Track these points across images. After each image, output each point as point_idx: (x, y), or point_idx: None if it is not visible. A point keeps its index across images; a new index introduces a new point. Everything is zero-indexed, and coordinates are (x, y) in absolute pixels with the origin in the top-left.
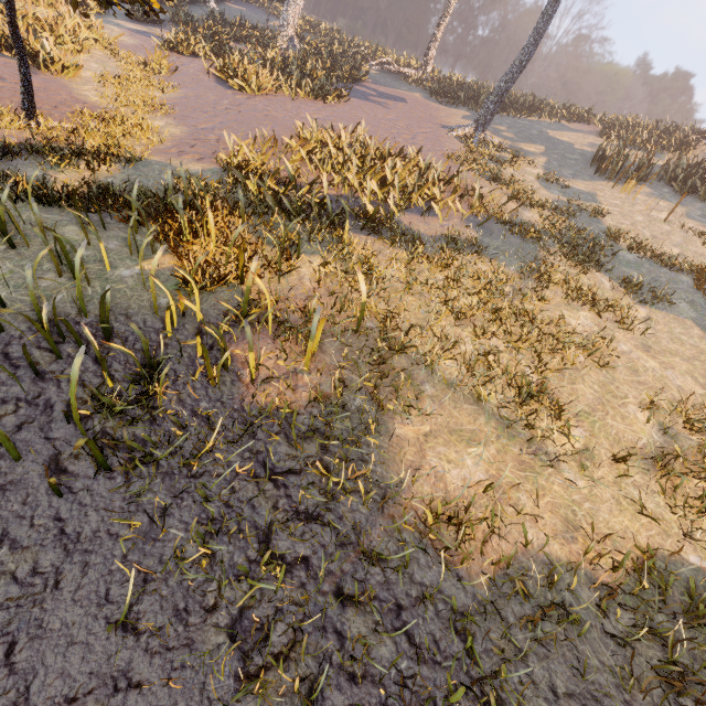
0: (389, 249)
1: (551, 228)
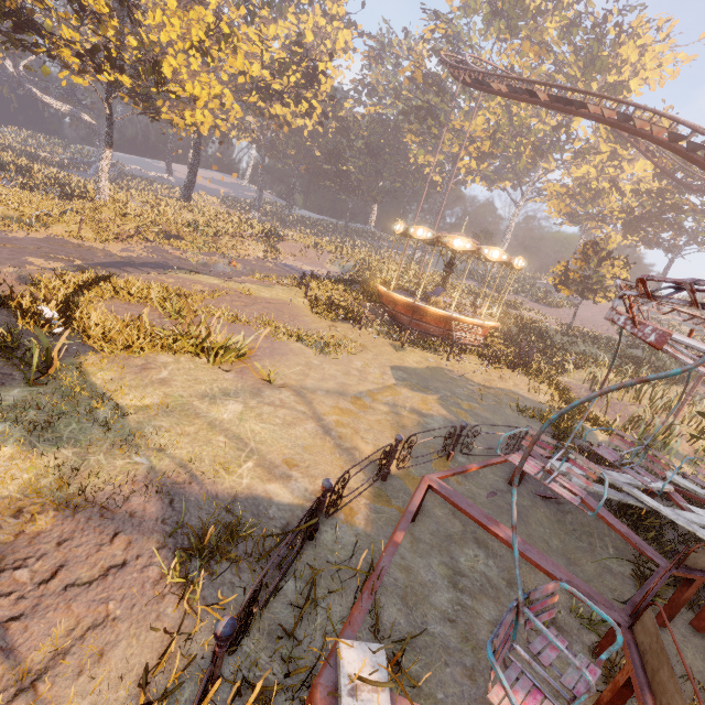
0: None
1: None
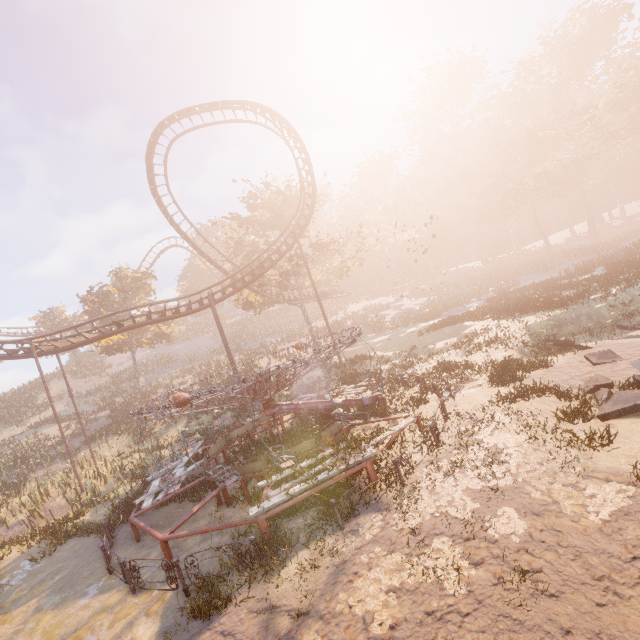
0: None
1: None
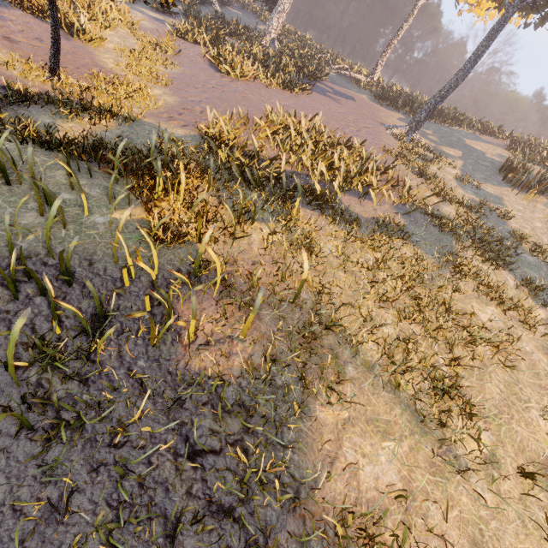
0: (330, 227)
1: (465, 224)
